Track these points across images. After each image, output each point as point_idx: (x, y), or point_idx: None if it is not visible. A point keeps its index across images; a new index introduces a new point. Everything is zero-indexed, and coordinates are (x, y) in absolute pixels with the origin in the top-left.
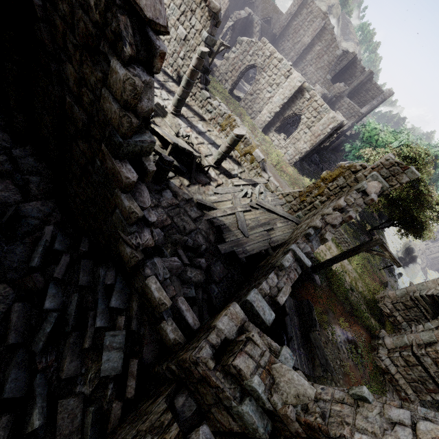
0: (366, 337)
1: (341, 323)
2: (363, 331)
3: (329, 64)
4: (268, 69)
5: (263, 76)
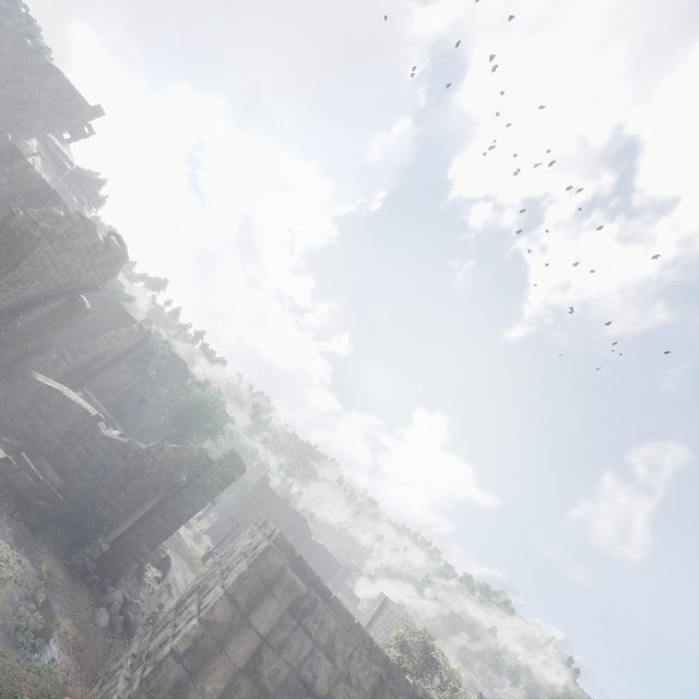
0: None
1: (66, 620)
2: None
3: None
4: None
5: None
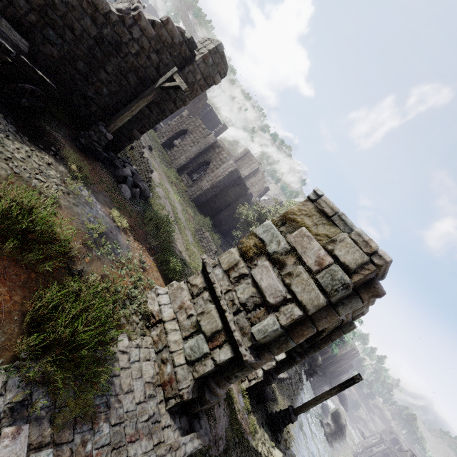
0: (159, 281)
1: (115, 213)
2: (159, 275)
3: (259, 191)
4: (195, 133)
5: (190, 136)
